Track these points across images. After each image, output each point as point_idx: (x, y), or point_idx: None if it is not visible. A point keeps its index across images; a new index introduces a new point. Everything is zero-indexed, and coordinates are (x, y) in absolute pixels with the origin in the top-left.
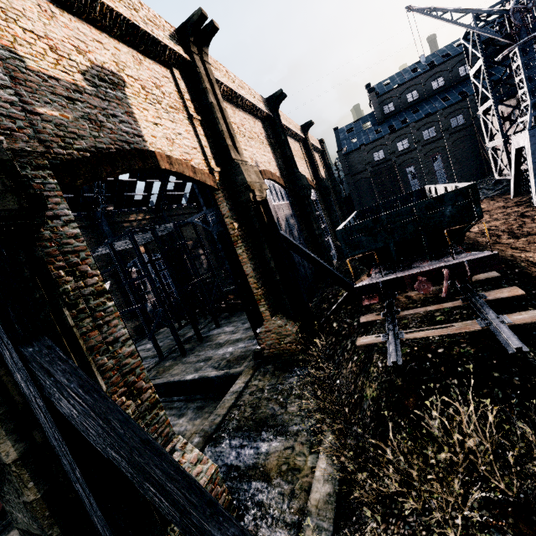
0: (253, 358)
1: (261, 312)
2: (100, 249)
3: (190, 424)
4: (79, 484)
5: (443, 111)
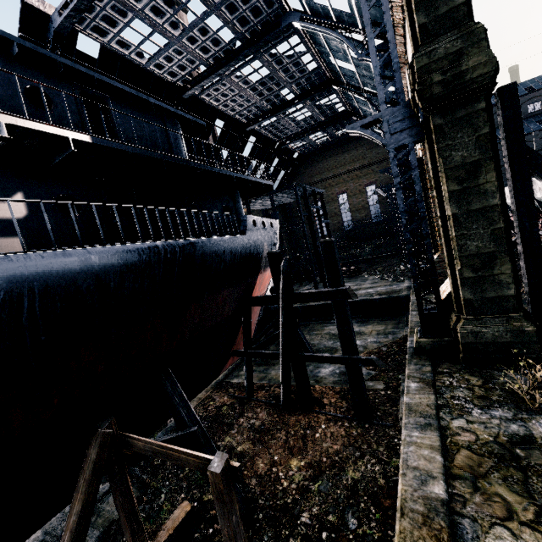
0: (412, 289)
1: (440, 245)
2: (252, 202)
3: (362, 327)
4: (527, 222)
5: (539, 133)
